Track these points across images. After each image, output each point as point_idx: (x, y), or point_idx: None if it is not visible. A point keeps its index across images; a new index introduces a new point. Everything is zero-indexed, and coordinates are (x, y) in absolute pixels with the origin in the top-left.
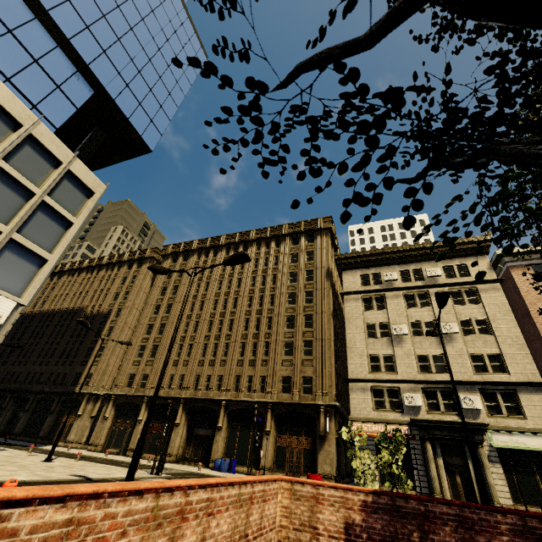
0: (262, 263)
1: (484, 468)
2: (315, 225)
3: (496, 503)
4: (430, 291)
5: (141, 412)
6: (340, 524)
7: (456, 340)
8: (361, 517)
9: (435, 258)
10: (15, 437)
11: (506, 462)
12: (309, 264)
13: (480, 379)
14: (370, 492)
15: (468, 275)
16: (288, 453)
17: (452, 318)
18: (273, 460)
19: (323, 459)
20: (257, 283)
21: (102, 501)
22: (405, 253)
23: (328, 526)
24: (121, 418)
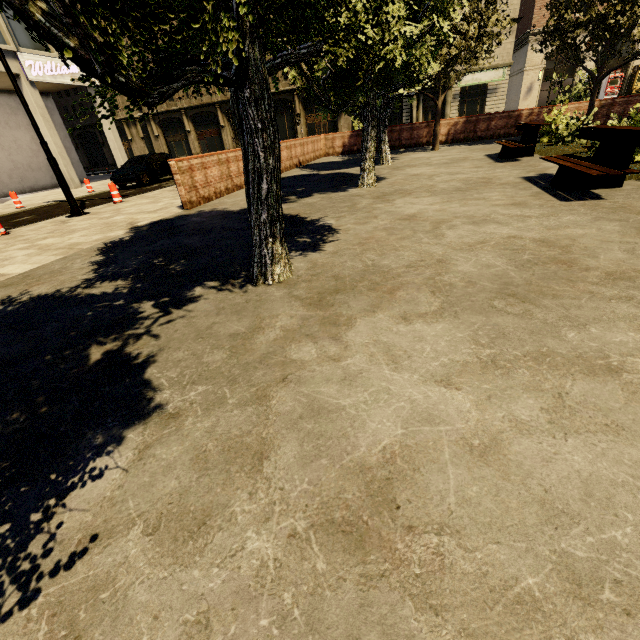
0: None
1: (446, 105)
2: None
3: None
4: None
5: (186, 125)
6: (341, 144)
7: None
8: (348, 140)
9: None
10: (89, 170)
11: (464, 97)
12: None
13: None
14: (351, 132)
15: None
16: (317, 127)
17: None
18: (307, 135)
19: (342, 125)
20: None
21: (295, 142)
22: None
23: (338, 146)
24: (170, 134)
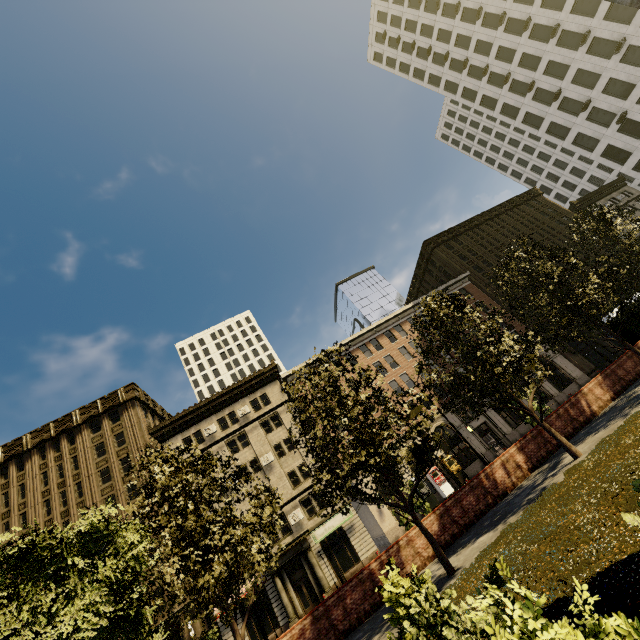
0: (54, 476)
1: (315, 567)
2: (116, 399)
3: (327, 590)
4: (246, 430)
5: None
6: None
7: (275, 466)
8: None
9: (242, 396)
10: None
11: (328, 549)
12: (122, 450)
13: (298, 492)
14: None
15: (270, 402)
16: None
17: (268, 448)
18: None
19: None
20: (54, 507)
21: None
22: (216, 401)
23: None
24: None
